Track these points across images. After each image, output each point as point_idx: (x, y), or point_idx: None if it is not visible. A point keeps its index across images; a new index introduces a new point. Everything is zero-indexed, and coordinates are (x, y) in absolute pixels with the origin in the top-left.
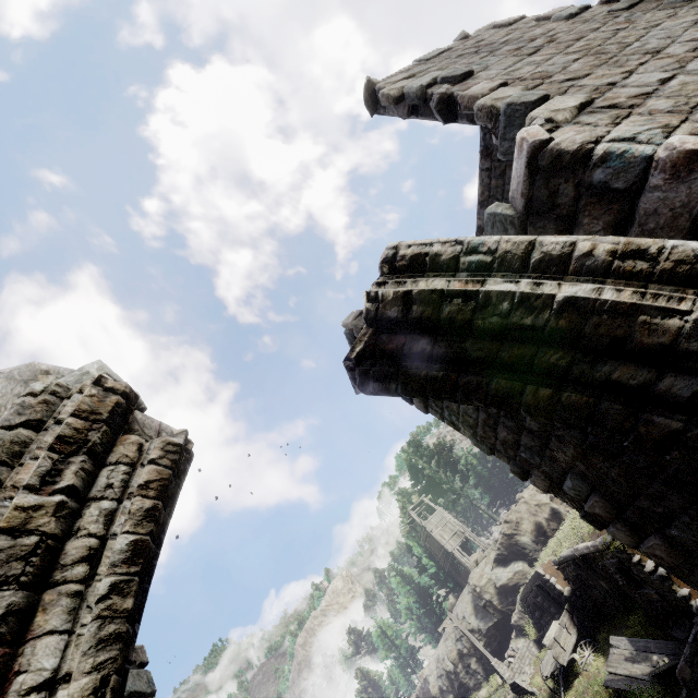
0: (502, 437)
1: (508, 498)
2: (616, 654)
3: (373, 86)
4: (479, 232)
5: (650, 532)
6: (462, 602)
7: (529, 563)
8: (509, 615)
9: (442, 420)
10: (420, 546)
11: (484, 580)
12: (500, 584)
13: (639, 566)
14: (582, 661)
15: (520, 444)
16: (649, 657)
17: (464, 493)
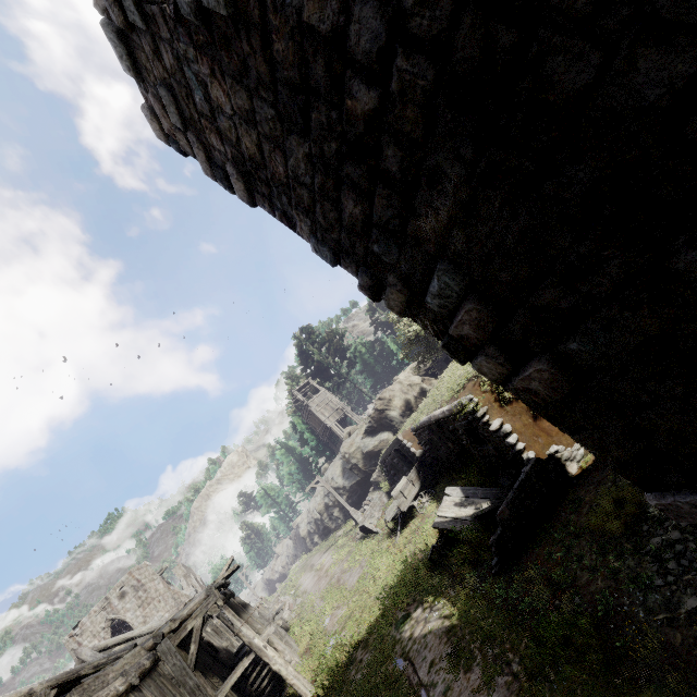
0: (347, 218)
1: (388, 383)
2: (448, 501)
3: None
4: None
5: (534, 354)
6: (334, 467)
7: (394, 433)
8: (371, 474)
9: (273, 214)
10: (304, 424)
11: (354, 448)
12: (366, 450)
13: (486, 425)
14: (420, 506)
15: (372, 223)
16: (475, 501)
17: (349, 377)
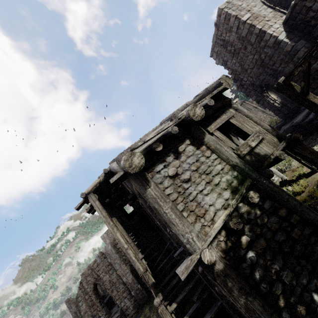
0: None
1: None
2: None
3: None
4: None
5: None
6: None
7: None
8: None
9: None
10: None
11: None
12: None
13: None
14: None
15: None
16: None
17: None
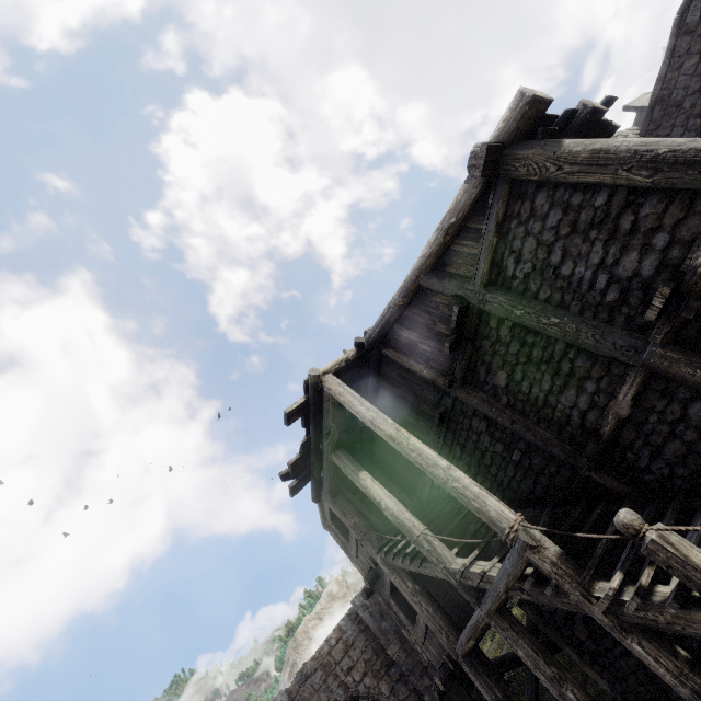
0: None
1: None
2: None
3: (627, 105)
4: None
5: None
6: None
7: None
8: None
9: None
10: None
11: None
12: None
13: None
14: None
15: None
16: None
17: None
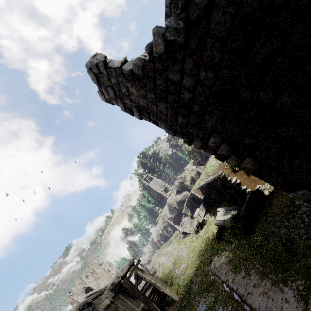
0: (180, 122)
1: (181, 170)
2: (219, 214)
3: None
4: (166, 18)
5: (246, 156)
6: (165, 210)
7: (188, 191)
8: (181, 210)
9: (149, 121)
10: (148, 194)
11: (172, 200)
12: (178, 200)
13: (230, 181)
14: (207, 219)
15: (189, 124)
16: (230, 212)
17: (164, 170)
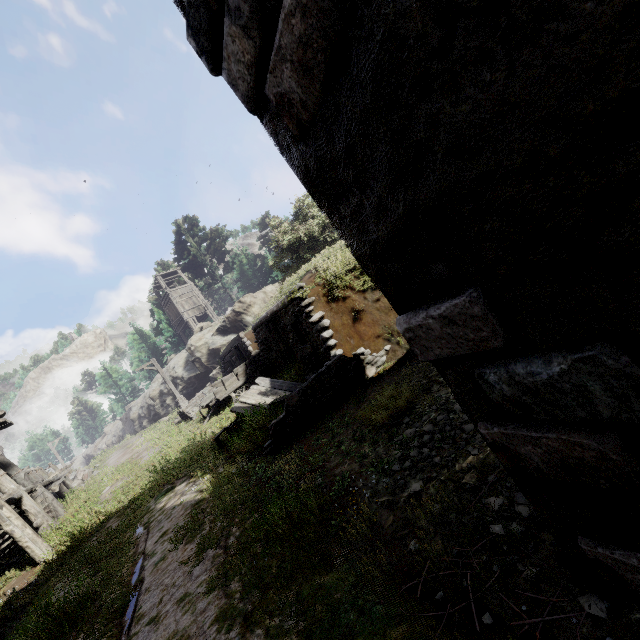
0: None
1: None
2: (255, 390)
3: None
4: None
5: None
6: (179, 358)
7: None
8: (212, 371)
9: None
10: (164, 314)
11: (201, 343)
12: (213, 347)
13: (309, 318)
14: (237, 399)
15: None
16: (278, 393)
17: (221, 280)
